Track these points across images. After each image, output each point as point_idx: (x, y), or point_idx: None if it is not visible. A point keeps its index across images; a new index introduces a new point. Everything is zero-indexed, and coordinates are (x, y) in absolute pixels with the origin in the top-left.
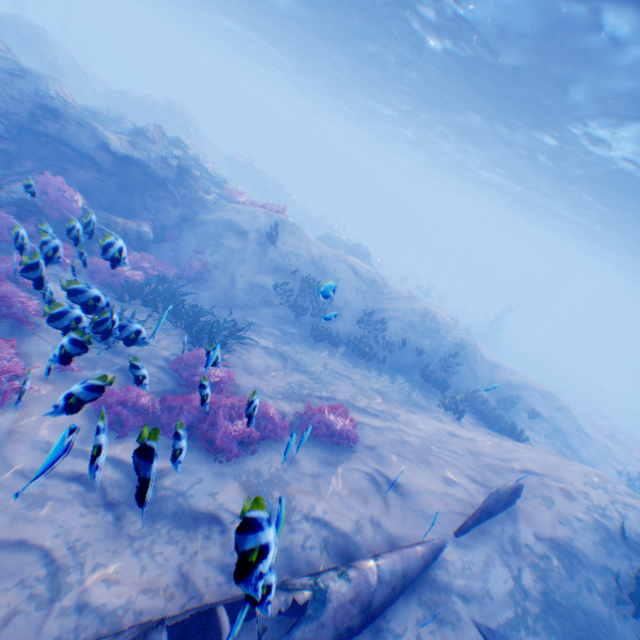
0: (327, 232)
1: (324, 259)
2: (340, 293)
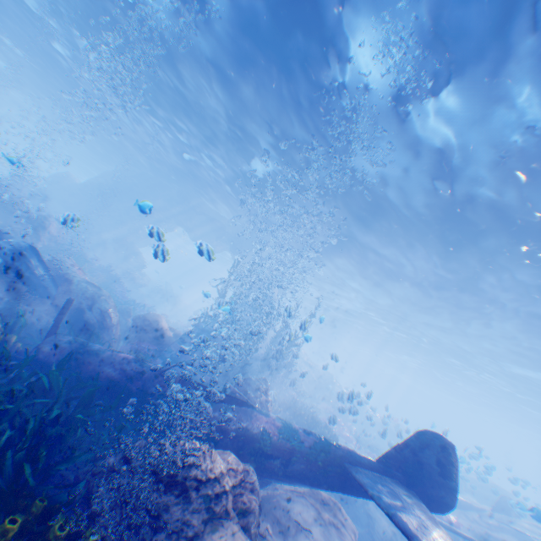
0: None
1: None
2: None
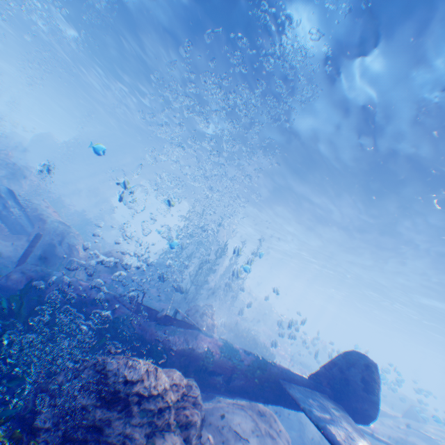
0: None
1: None
2: None
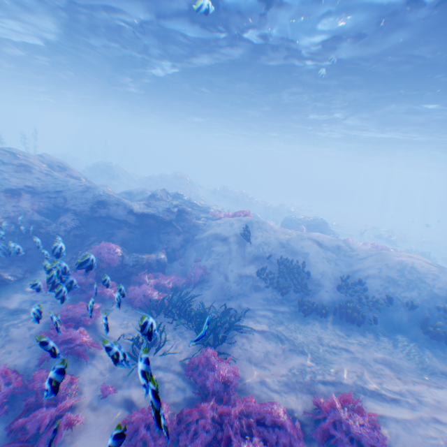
0: (287, 216)
1: (290, 240)
2: (312, 265)
